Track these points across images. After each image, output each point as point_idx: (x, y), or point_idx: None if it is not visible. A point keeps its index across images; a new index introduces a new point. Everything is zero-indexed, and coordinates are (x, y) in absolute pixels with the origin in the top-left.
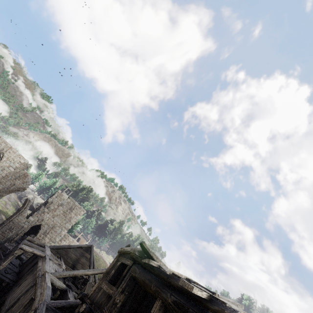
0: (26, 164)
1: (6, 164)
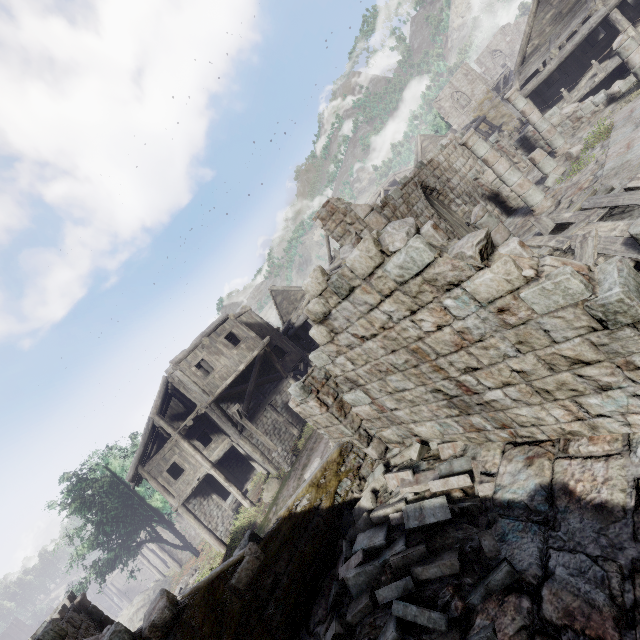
0: (504, 28)
1: (503, 46)
